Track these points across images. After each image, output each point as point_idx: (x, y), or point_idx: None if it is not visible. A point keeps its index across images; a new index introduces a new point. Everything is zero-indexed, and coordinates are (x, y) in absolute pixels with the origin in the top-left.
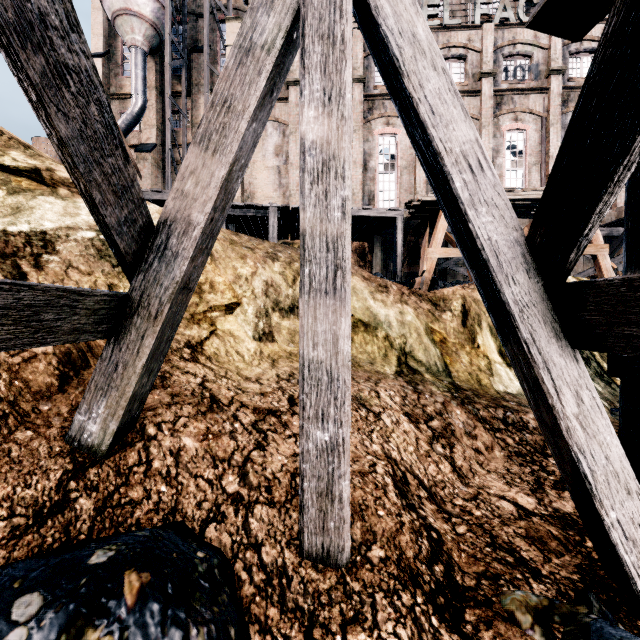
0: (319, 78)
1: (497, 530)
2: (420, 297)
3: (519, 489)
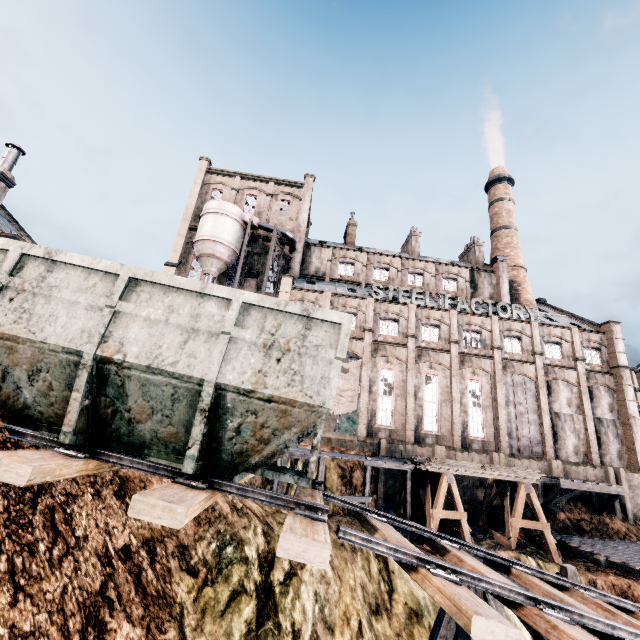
0: None
1: None
2: None
3: None
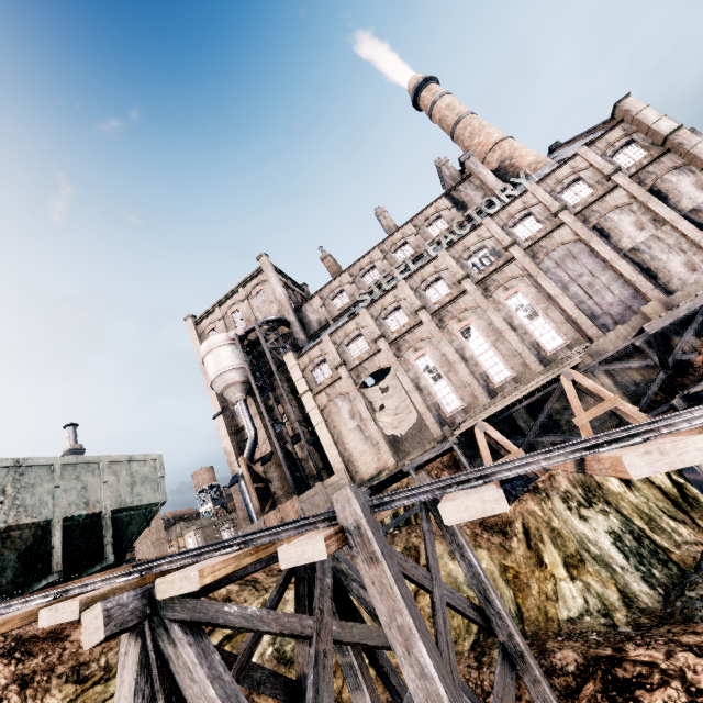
0: None
1: None
2: (491, 530)
3: None
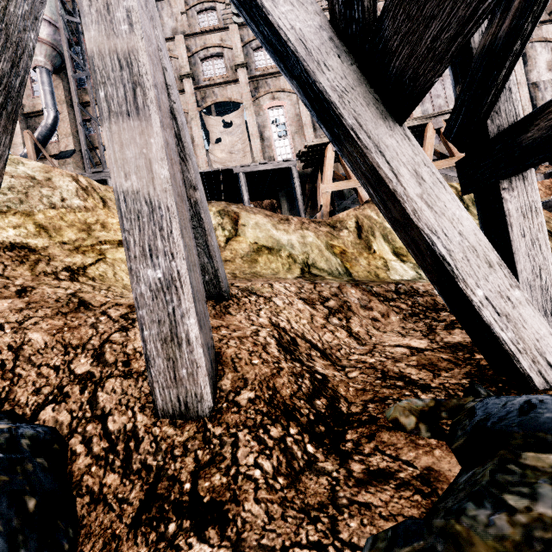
0: None
1: (389, 367)
2: (319, 223)
3: (413, 336)
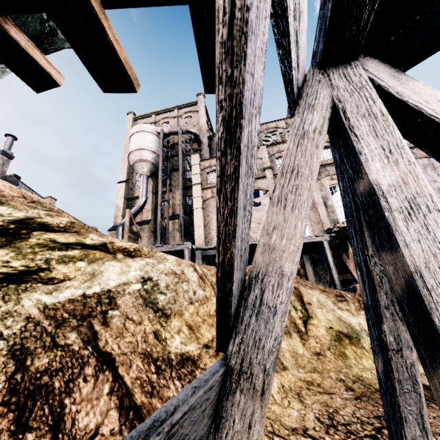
0: (373, 140)
1: None
2: None
3: None
